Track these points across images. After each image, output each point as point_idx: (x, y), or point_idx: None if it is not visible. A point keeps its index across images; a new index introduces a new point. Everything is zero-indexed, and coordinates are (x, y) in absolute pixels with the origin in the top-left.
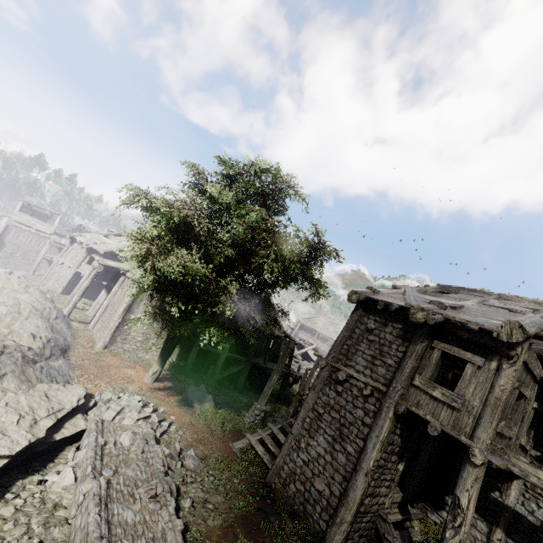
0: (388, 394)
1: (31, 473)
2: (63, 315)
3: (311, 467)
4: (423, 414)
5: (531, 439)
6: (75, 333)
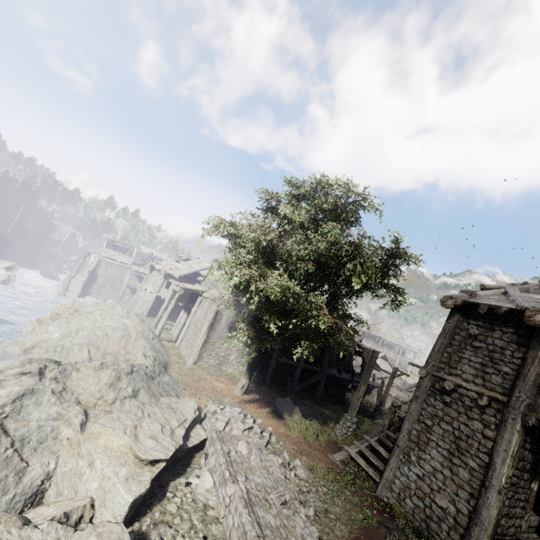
0: (510, 404)
1: (177, 476)
2: (155, 335)
3: (428, 482)
4: None
5: None
6: (167, 351)
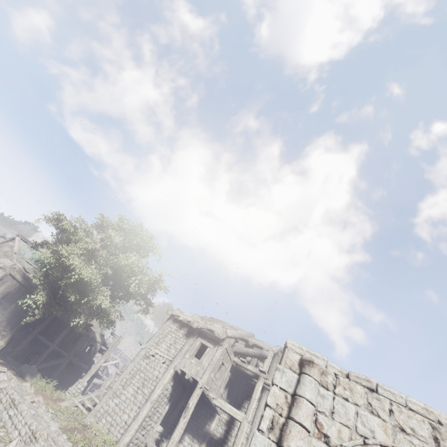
0: (173, 361)
1: None
2: None
3: (120, 406)
4: (185, 370)
5: (226, 393)
6: None
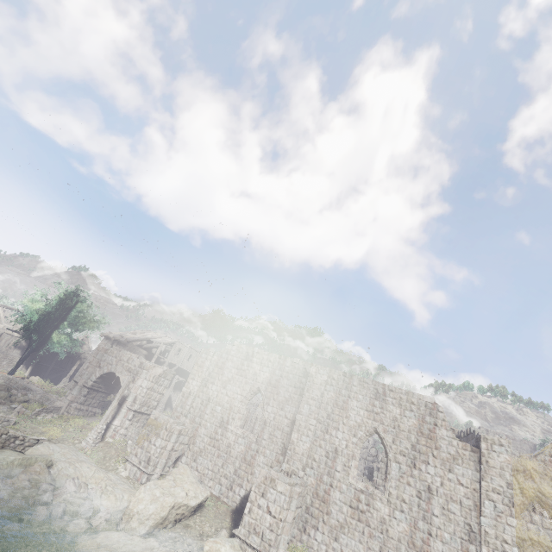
0: None
1: None
2: None
3: None
4: None
5: None
6: None
